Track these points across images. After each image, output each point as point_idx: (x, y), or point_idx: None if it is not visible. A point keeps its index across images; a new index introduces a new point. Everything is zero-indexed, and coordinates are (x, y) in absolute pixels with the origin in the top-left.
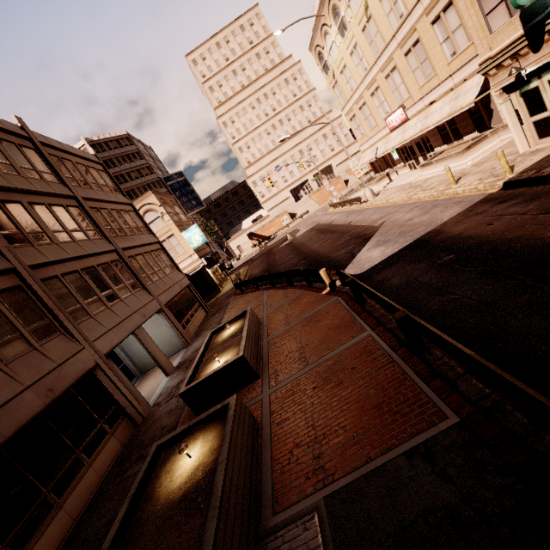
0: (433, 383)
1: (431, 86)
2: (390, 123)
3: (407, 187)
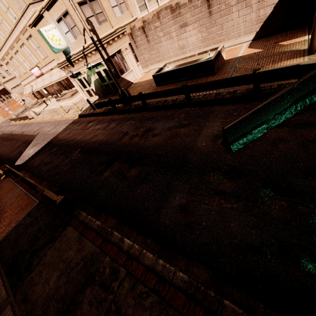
0: (36, 195)
1: (48, 61)
2: (34, 73)
3: (52, 111)
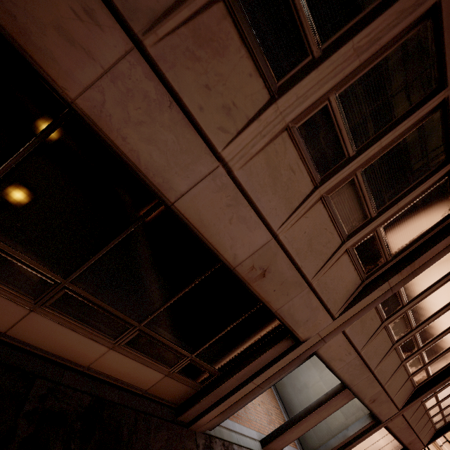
0: None
1: None
2: None
3: None
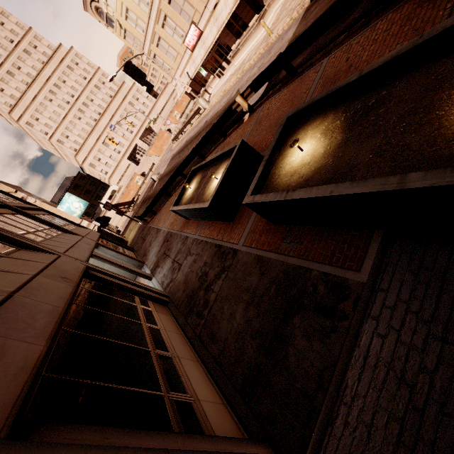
0: None
1: None
2: (189, 44)
3: (232, 76)
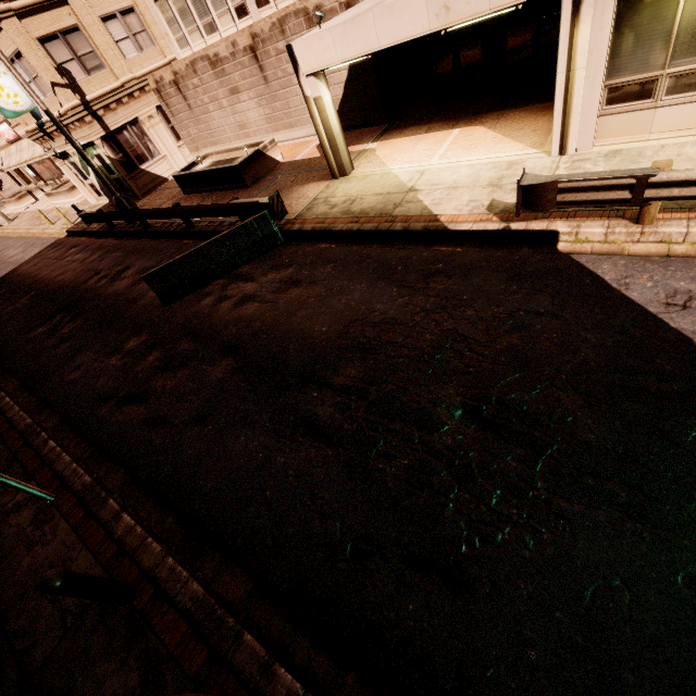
0: None
1: None
2: (3, 134)
3: (36, 217)
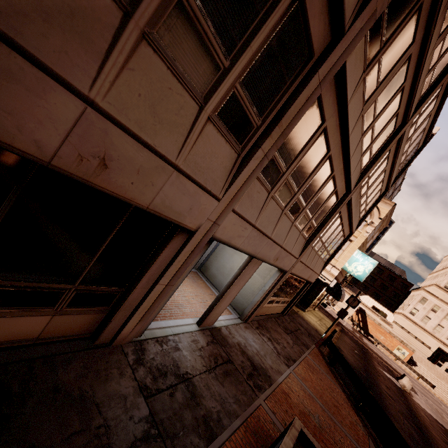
0: None
1: None
2: None
3: None
